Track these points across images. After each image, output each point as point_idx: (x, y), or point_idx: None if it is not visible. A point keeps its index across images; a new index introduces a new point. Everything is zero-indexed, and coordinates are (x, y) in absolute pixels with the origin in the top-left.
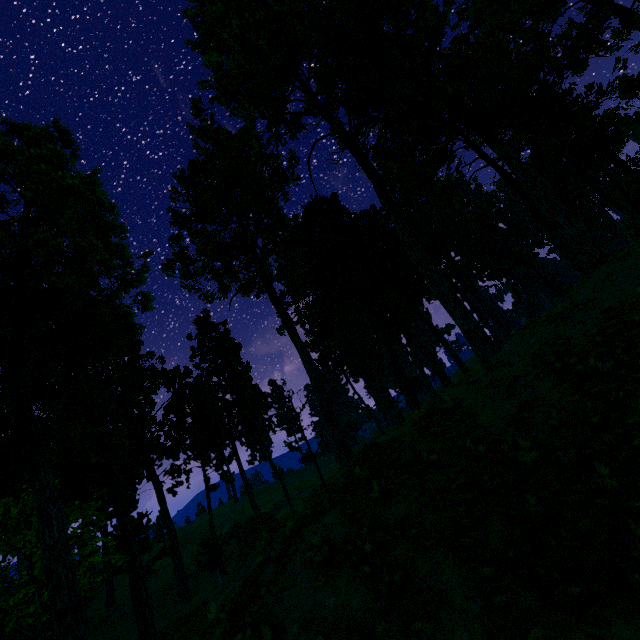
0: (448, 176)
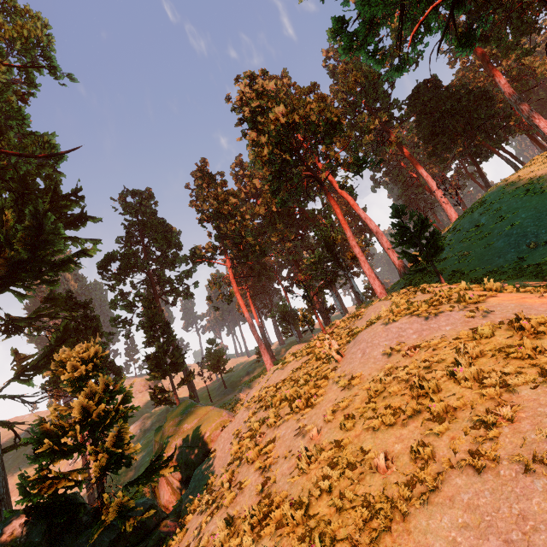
0: None
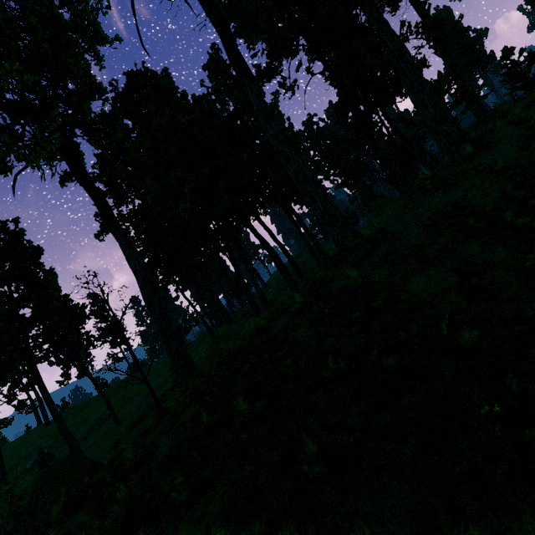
0: (275, 99)
